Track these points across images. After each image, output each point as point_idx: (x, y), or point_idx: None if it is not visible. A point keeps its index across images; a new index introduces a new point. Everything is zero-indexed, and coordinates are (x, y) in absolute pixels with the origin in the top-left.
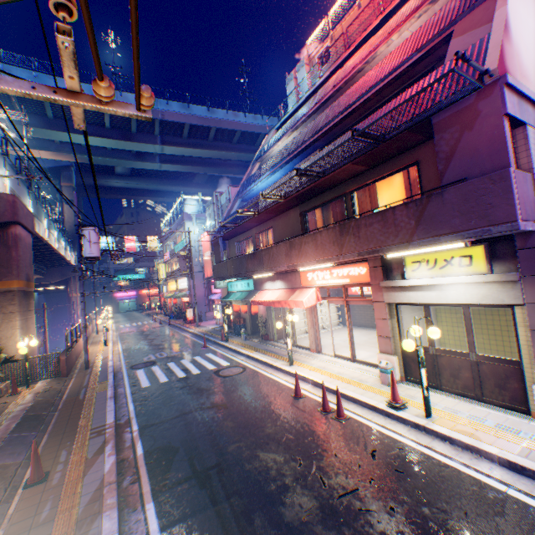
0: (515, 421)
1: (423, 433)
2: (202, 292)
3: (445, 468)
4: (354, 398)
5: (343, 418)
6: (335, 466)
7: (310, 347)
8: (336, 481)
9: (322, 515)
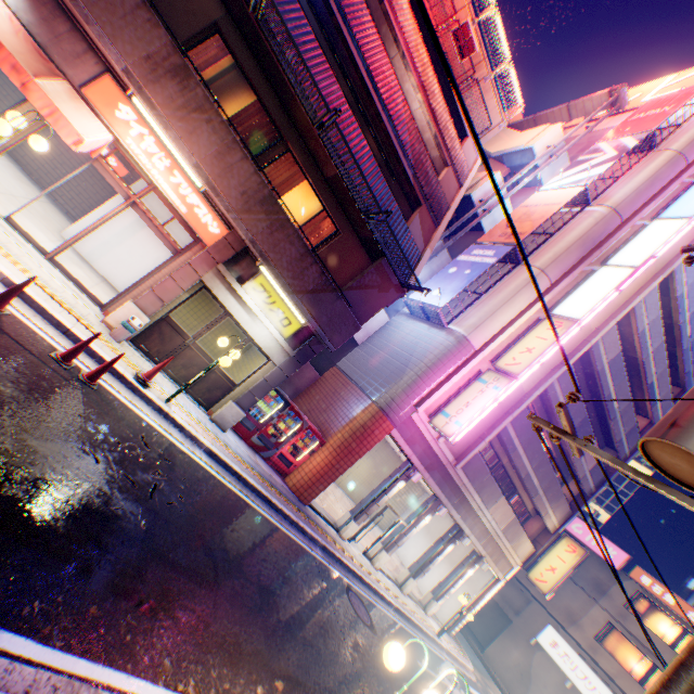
0: (203, 415)
1: (163, 418)
2: None
3: (187, 455)
4: (97, 353)
5: (97, 385)
6: (130, 459)
7: None
8: (141, 478)
9: (154, 518)
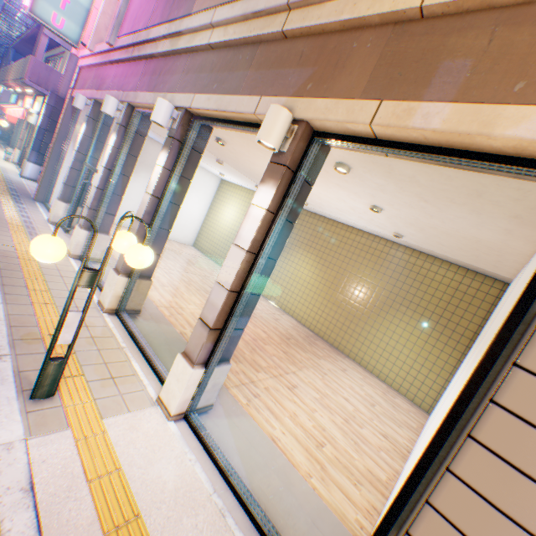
0: (16, 172)
1: None
2: None
3: None
4: None
5: None
6: None
7: None
8: None
9: None
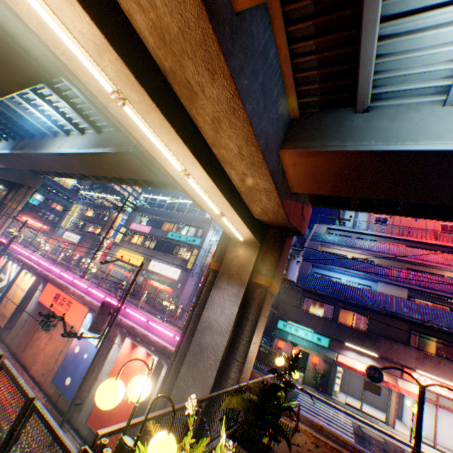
0: None
1: None
2: (189, 292)
3: None
4: None
5: None
6: None
7: (389, 421)
8: None
9: None
